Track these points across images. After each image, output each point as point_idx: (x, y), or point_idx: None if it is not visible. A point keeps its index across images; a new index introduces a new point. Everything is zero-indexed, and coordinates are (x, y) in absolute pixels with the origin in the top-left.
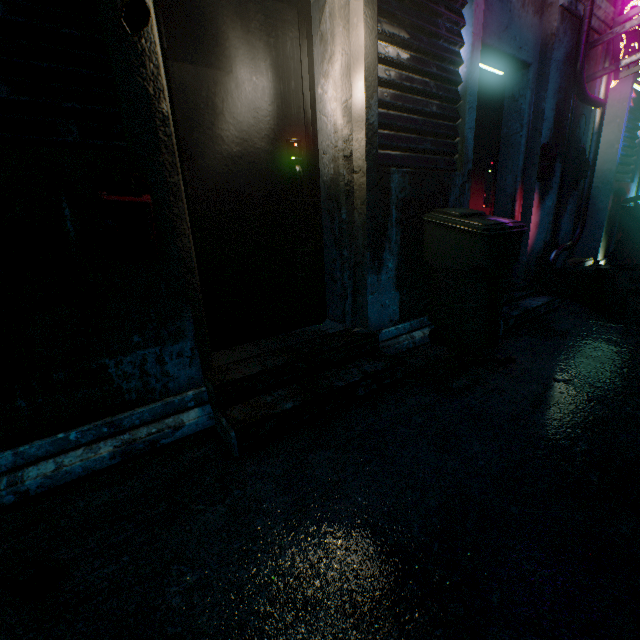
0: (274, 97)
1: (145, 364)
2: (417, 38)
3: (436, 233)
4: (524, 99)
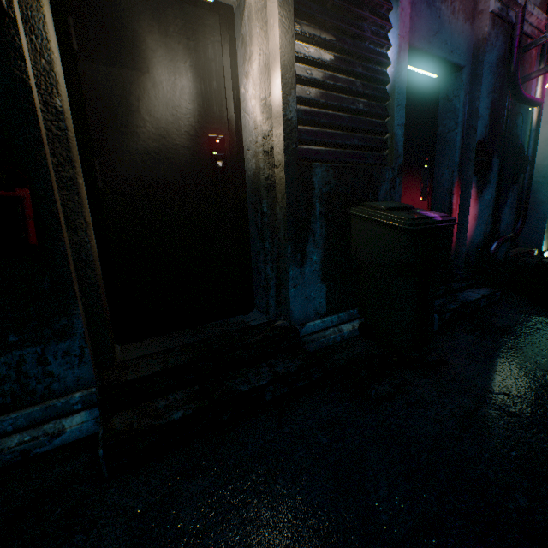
0: (195, 96)
1: (23, 365)
2: (340, 40)
3: (362, 226)
4: (458, 99)
